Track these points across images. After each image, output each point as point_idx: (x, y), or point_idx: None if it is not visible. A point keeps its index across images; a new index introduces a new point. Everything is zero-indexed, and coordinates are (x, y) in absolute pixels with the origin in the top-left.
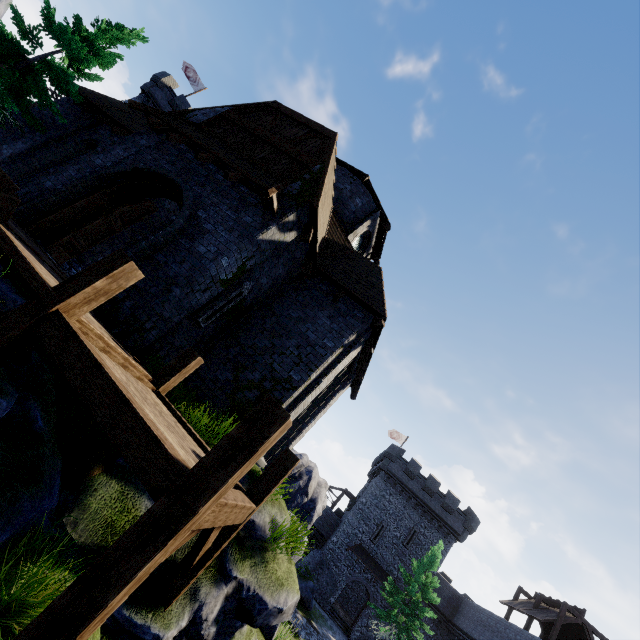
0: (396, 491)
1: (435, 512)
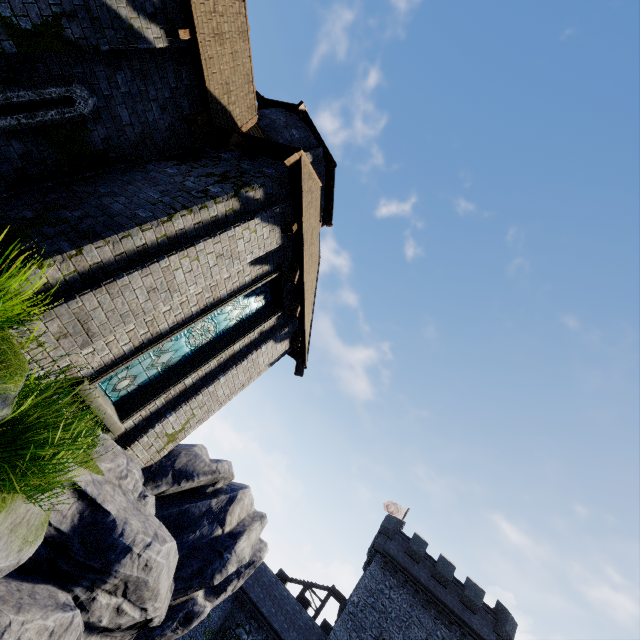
0: (398, 582)
1: (453, 611)
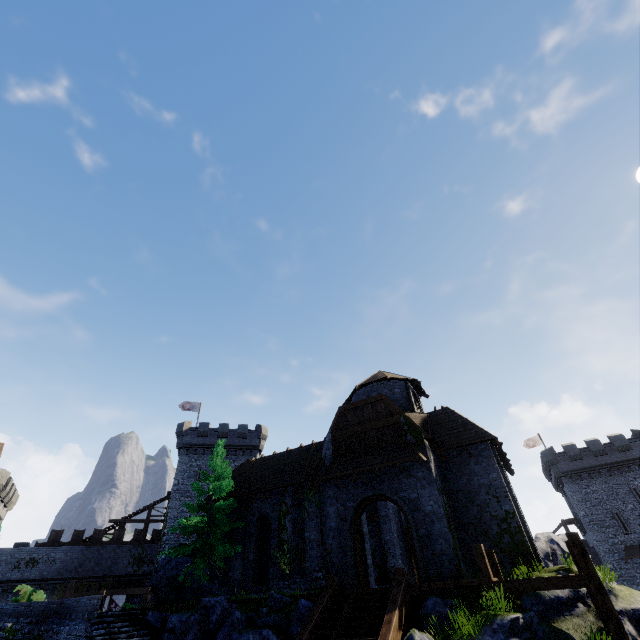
0: (587, 479)
1: (623, 461)
